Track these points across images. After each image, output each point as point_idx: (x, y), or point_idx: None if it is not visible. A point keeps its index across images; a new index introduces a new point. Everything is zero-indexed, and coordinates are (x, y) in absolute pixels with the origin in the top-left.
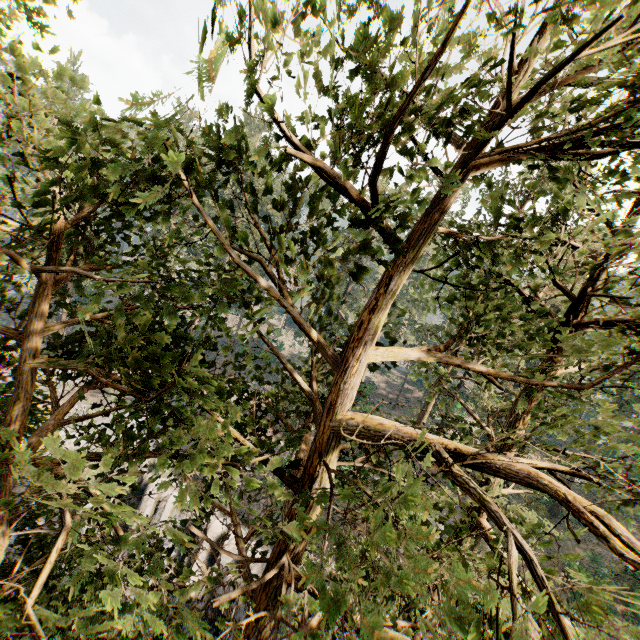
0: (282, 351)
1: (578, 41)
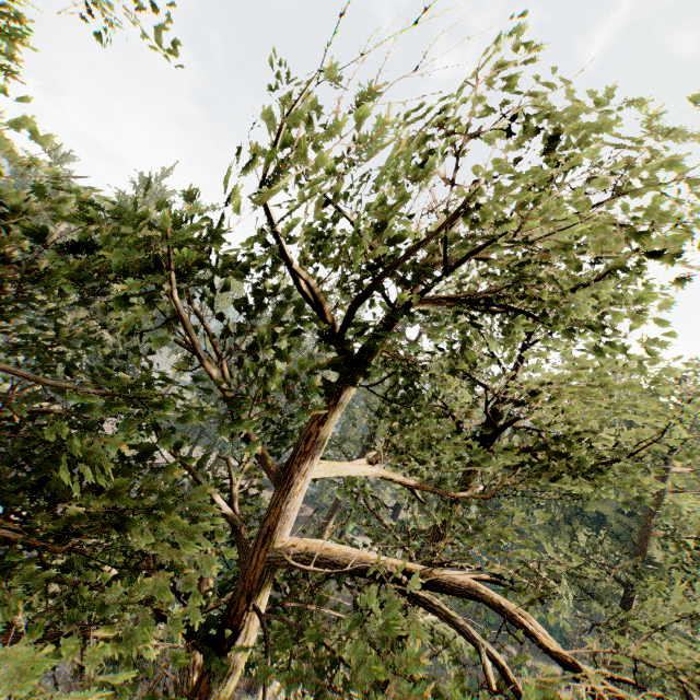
0: None
1: (515, 258)
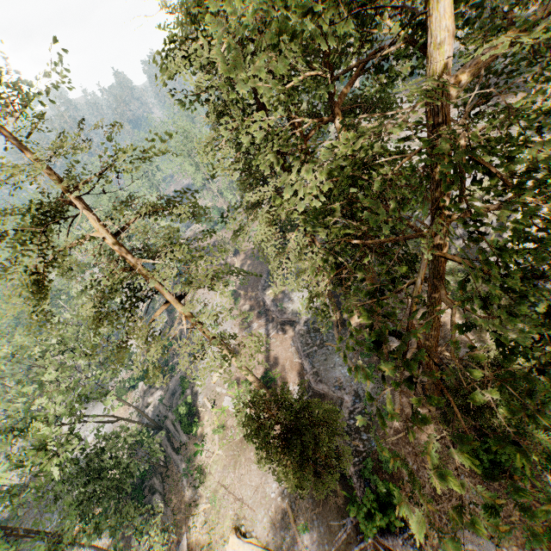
0: None
1: None
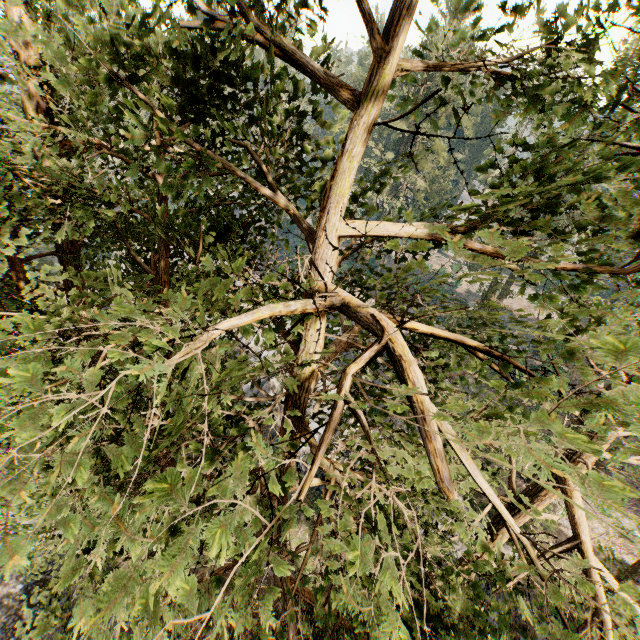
0: (458, 288)
1: None
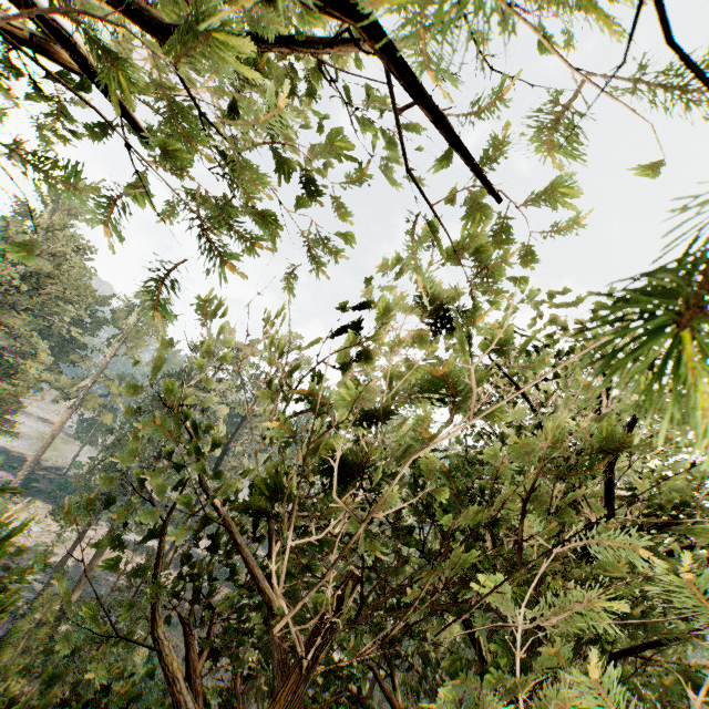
0: None
1: None
